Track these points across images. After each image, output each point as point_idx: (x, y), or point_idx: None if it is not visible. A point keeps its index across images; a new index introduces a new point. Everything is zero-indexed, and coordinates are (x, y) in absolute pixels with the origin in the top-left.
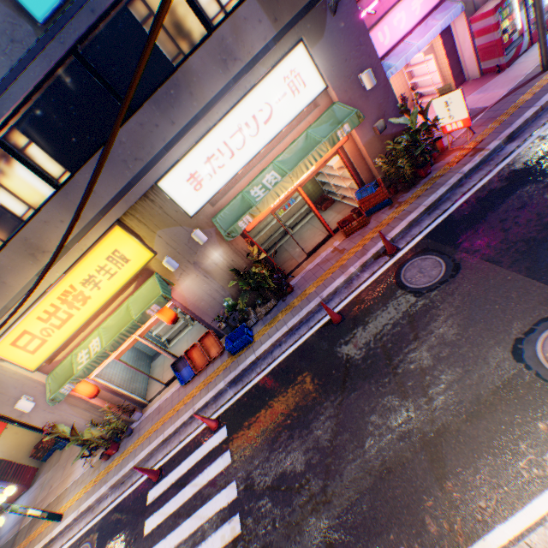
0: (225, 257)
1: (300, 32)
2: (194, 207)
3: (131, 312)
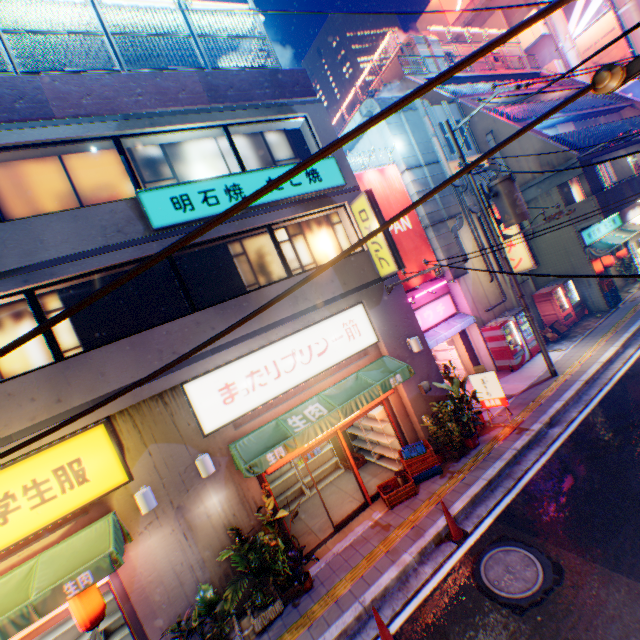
0: (226, 505)
1: (362, 296)
2: (215, 423)
3: (33, 581)
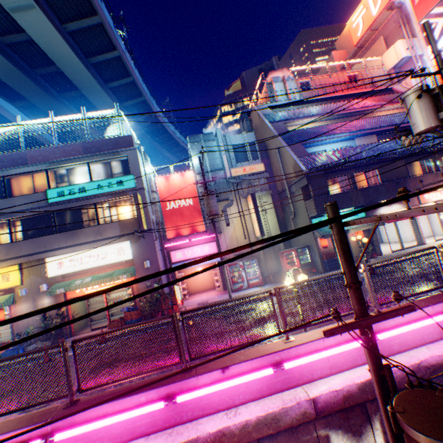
0: (51, 304)
1: (130, 237)
2: (53, 274)
3: None
